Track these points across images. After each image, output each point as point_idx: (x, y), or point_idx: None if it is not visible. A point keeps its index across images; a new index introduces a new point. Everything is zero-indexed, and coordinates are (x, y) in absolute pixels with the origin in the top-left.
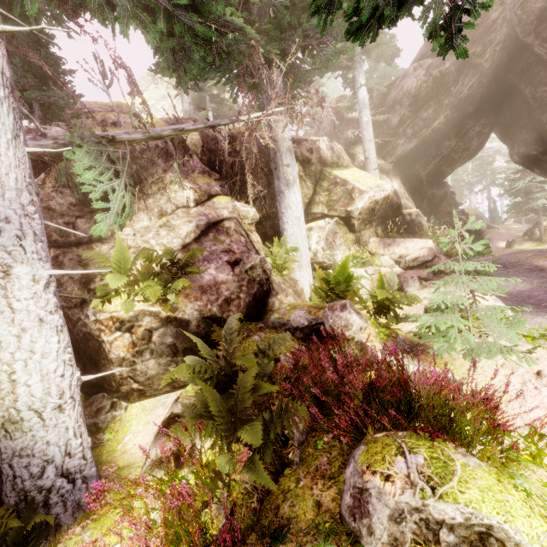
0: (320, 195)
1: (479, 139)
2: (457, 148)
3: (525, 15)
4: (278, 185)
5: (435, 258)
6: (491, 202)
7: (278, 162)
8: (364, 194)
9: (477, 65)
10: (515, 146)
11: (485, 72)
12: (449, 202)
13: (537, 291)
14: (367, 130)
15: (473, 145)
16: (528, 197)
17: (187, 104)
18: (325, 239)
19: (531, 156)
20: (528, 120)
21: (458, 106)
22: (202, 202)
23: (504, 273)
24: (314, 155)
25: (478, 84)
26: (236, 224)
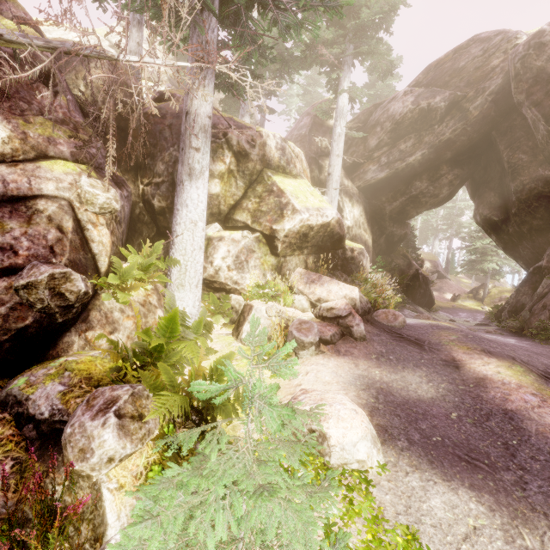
0: (249, 200)
1: (449, 189)
2: (426, 191)
3: (523, 70)
4: (180, 172)
5: (350, 316)
6: (451, 252)
7: (186, 142)
8: (297, 214)
9: (465, 110)
10: (481, 206)
11: (471, 120)
12: (409, 243)
13: (437, 407)
14: (338, 143)
15: (443, 193)
16: (482, 258)
17: (134, 43)
18: (235, 256)
19: (492, 221)
20: (499, 184)
21: (437, 147)
22: (18, 160)
23: (417, 357)
24: (257, 150)
25: (461, 130)
26: (61, 208)
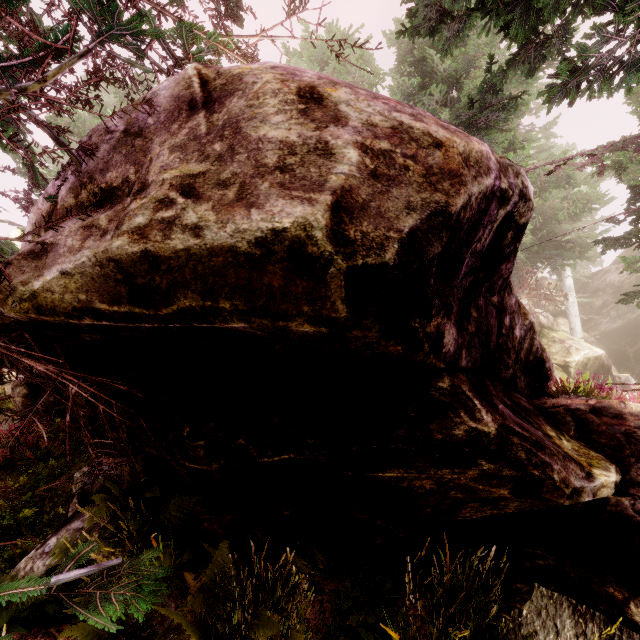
0: None
1: None
2: None
3: None
4: None
5: None
6: None
7: None
8: (580, 351)
9: None
10: None
11: None
12: None
13: None
14: (573, 307)
15: None
16: None
17: None
18: None
19: None
20: None
21: None
22: None
23: None
24: (536, 320)
25: None
26: None
